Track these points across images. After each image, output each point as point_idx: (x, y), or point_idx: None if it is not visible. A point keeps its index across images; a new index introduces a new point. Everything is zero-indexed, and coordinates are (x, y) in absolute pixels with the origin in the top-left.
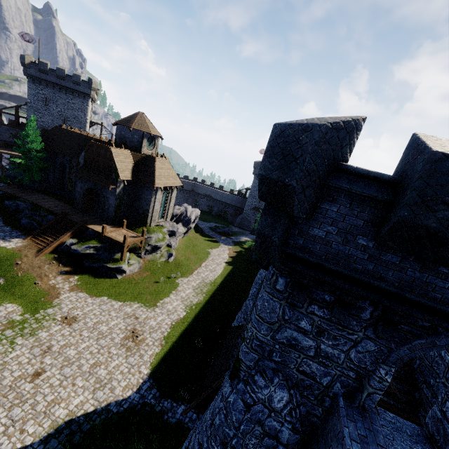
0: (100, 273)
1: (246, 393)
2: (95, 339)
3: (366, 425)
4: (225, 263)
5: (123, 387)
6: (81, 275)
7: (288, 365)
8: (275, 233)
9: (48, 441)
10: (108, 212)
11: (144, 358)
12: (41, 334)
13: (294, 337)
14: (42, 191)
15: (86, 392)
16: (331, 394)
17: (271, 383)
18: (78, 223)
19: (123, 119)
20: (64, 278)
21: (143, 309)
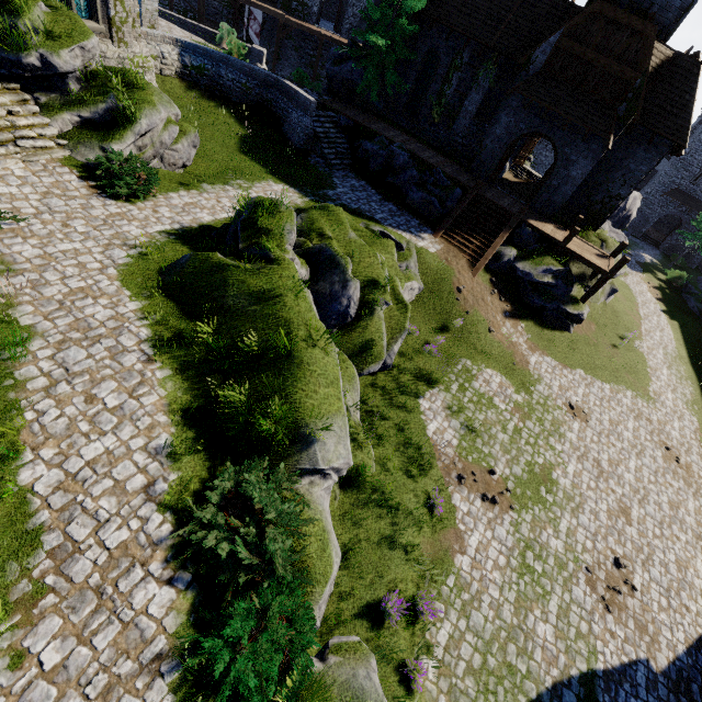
0: (546, 320)
1: None
2: (635, 456)
3: None
4: (663, 313)
5: None
6: (527, 320)
7: None
8: None
9: None
10: (554, 195)
11: None
12: (567, 435)
13: None
14: (381, 118)
15: (697, 553)
16: None
17: None
18: (508, 213)
19: None
20: (513, 324)
21: (642, 402)
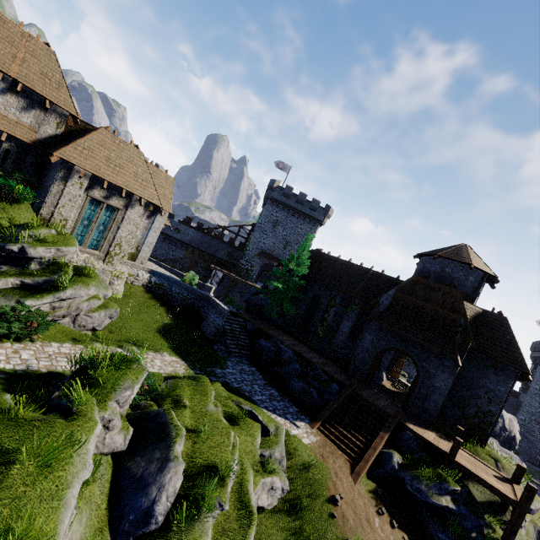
0: None
1: None
2: None
3: None
4: None
5: None
6: None
7: None
8: None
9: None
10: (426, 401)
11: None
12: None
13: None
14: (281, 329)
15: None
16: None
17: None
18: (385, 412)
19: (446, 251)
20: None
21: None
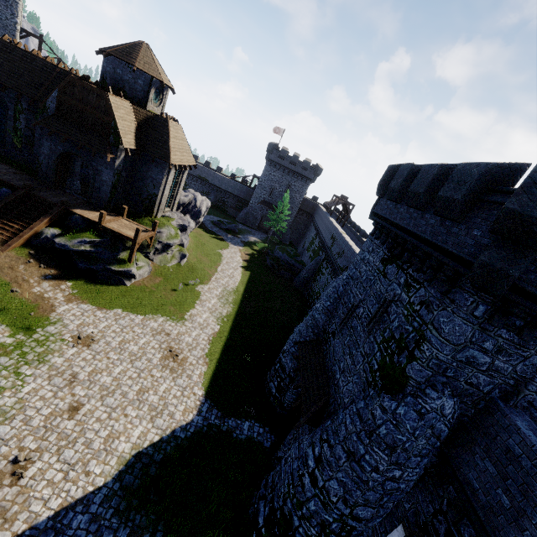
0: (101, 278)
1: (418, 404)
2: (128, 362)
3: (523, 418)
4: (241, 268)
5: (182, 412)
6: (76, 280)
7: (458, 379)
8: (515, 268)
9: (122, 478)
10: (99, 193)
11: (194, 379)
12: (53, 360)
13: (473, 356)
14: None
15: (144, 422)
16: (487, 398)
17: (442, 394)
18: (55, 205)
19: (119, 48)
20: (52, 284)
21: (171, 323)
